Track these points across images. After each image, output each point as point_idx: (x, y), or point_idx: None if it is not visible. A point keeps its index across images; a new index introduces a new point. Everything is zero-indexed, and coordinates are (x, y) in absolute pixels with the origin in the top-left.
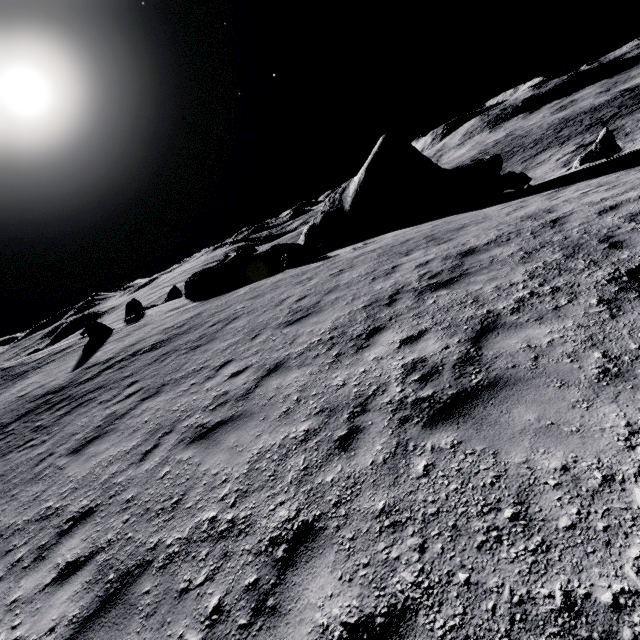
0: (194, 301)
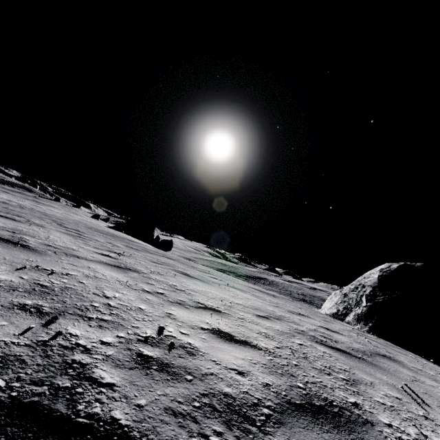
0: (77, 210)
